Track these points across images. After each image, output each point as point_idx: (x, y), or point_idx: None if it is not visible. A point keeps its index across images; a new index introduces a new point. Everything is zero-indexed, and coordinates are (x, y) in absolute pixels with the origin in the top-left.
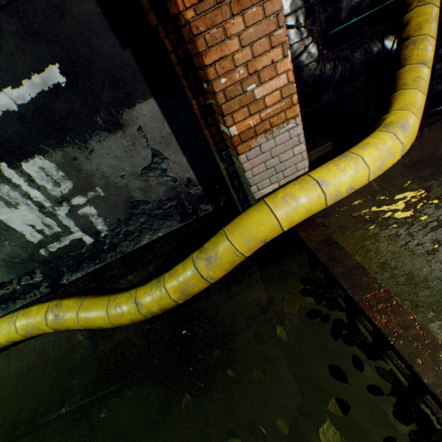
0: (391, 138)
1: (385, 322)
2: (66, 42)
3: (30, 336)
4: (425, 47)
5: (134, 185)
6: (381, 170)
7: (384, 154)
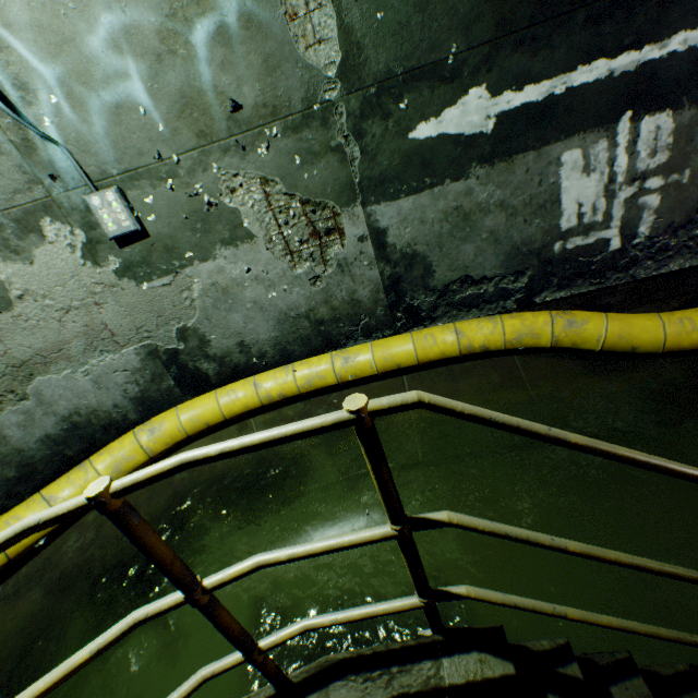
0: None
1: None
2: None
3: (509, 347)
4: None
5: None
6: None
7: None
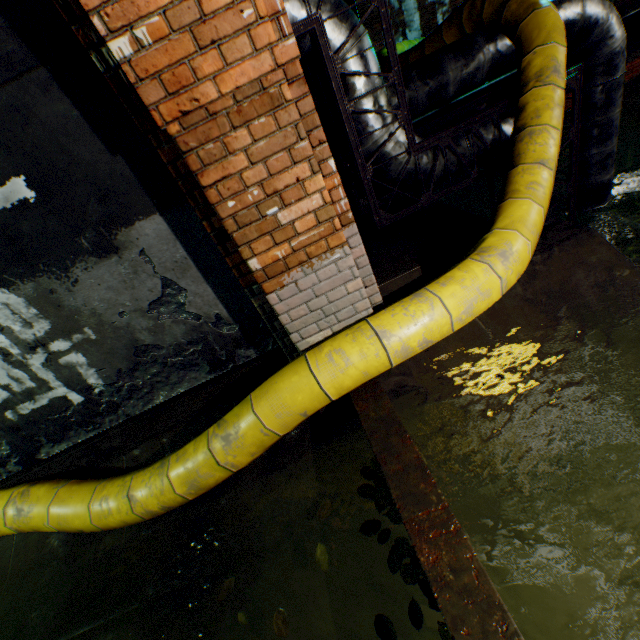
0: (485, 271)
1: (434, 559)
2: (34, 150)
3: None
4: (545, 141)
5: (139, 324)
6: (471, 315)
7: (473, 293)
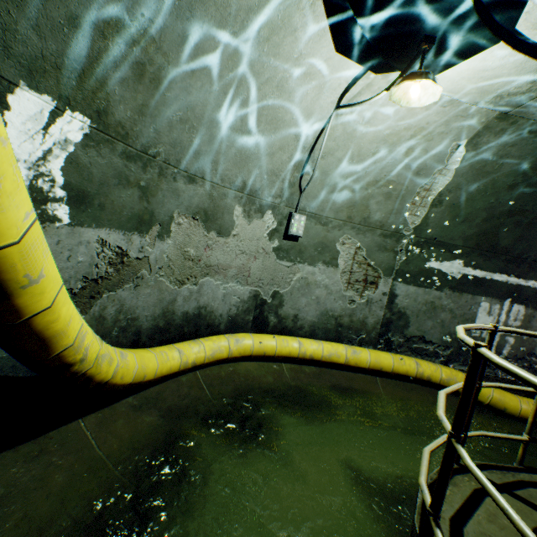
0: None
1: None
2: None
3: (441, 383)
4: None
5: None
6: None
7: None
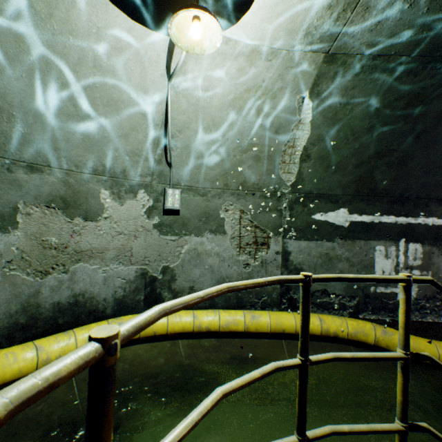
0: None
1: None
2: None
3: (350, 337)
4: None
5: None
6: None
7: None
